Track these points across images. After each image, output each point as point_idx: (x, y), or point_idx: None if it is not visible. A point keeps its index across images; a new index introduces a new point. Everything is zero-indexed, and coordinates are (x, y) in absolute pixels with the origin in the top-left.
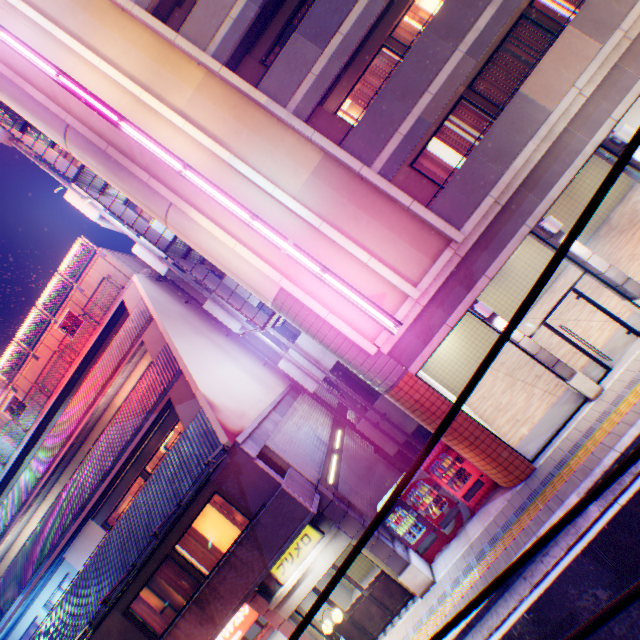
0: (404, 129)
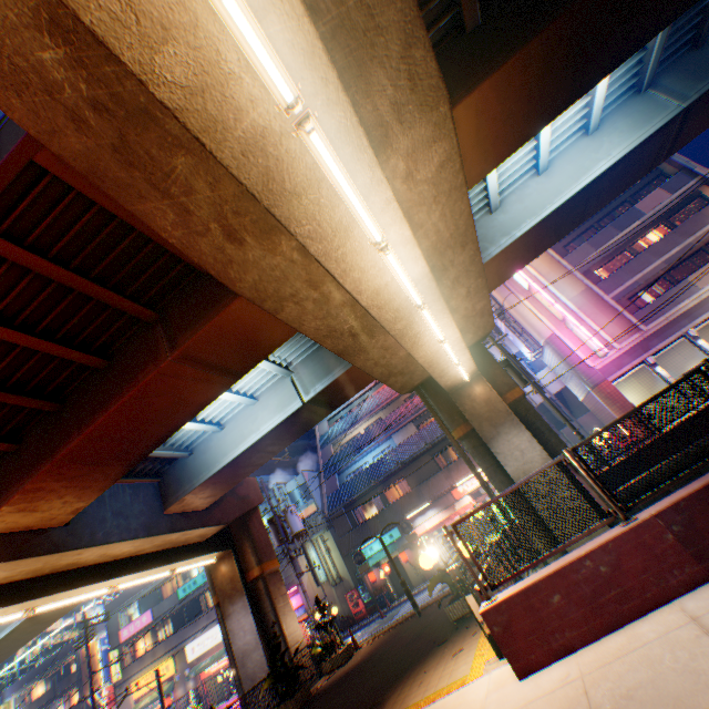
0: (626, 284)
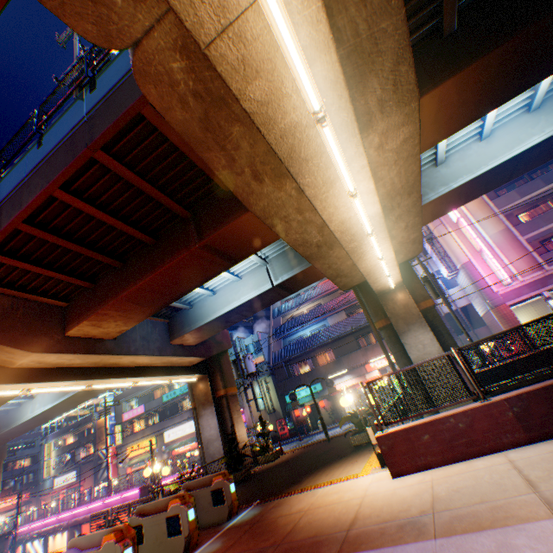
0: (540, 230)
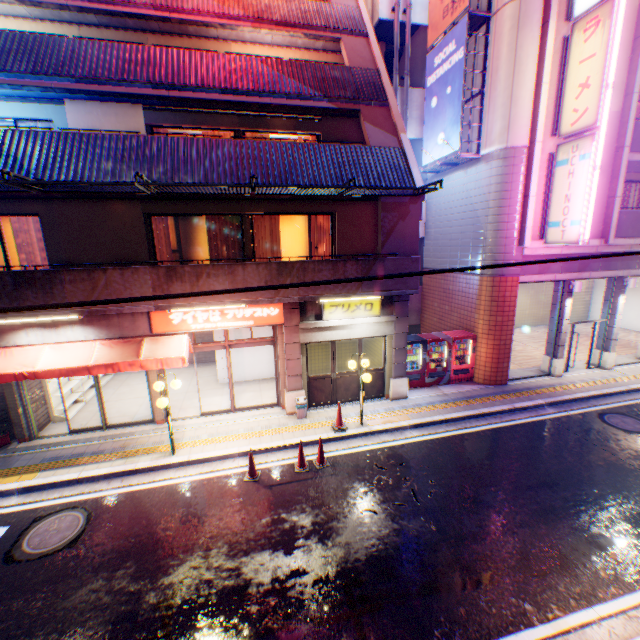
0: None
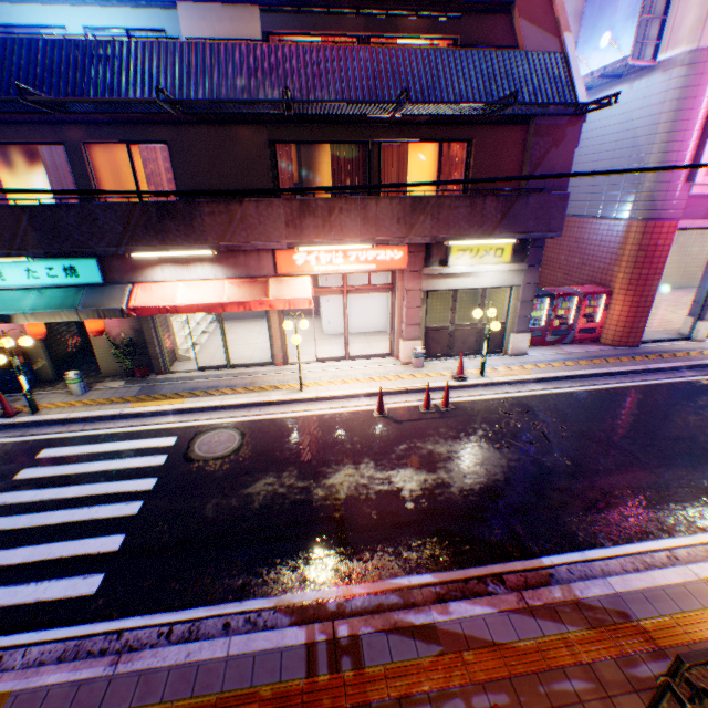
0: None
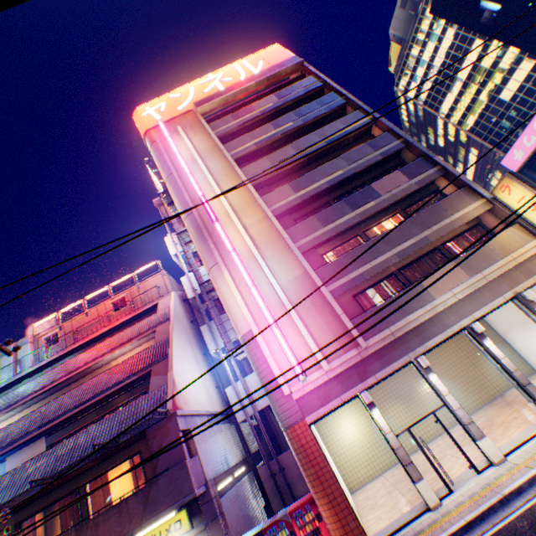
0: (351, 275)
